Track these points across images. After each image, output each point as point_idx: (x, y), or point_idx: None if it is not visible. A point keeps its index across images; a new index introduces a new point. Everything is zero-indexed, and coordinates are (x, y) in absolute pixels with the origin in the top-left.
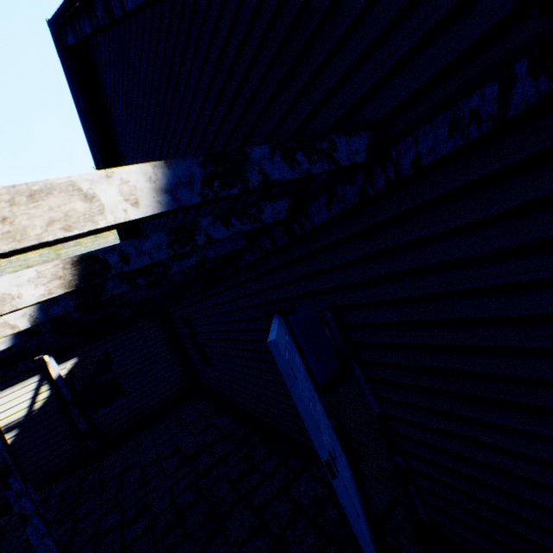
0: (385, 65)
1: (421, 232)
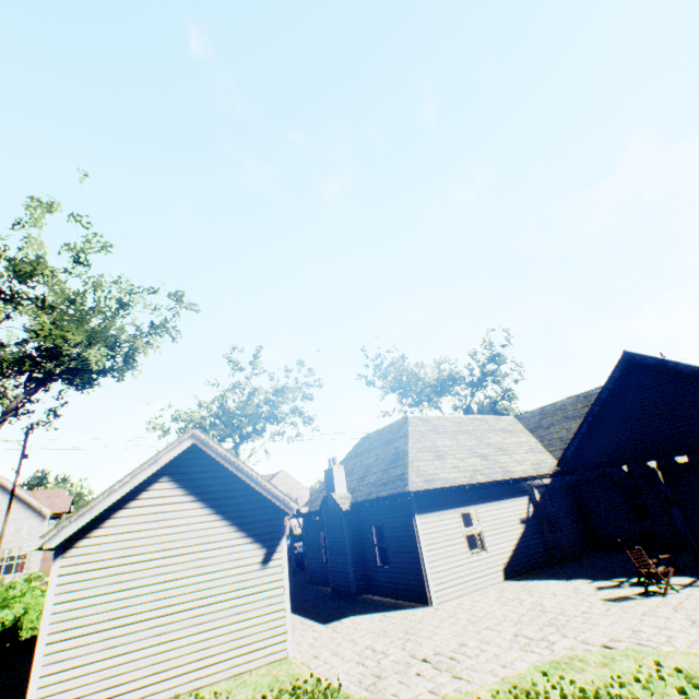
0: None
1: None
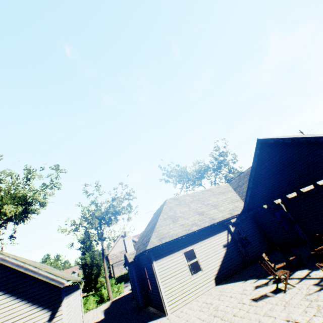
0: None
1: None
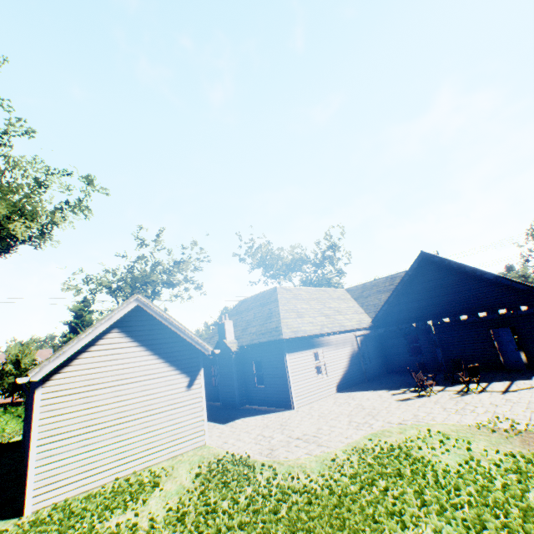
0: (531, 301)
1: (533, 317)
